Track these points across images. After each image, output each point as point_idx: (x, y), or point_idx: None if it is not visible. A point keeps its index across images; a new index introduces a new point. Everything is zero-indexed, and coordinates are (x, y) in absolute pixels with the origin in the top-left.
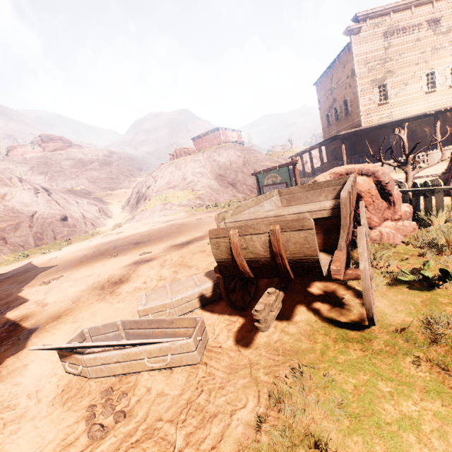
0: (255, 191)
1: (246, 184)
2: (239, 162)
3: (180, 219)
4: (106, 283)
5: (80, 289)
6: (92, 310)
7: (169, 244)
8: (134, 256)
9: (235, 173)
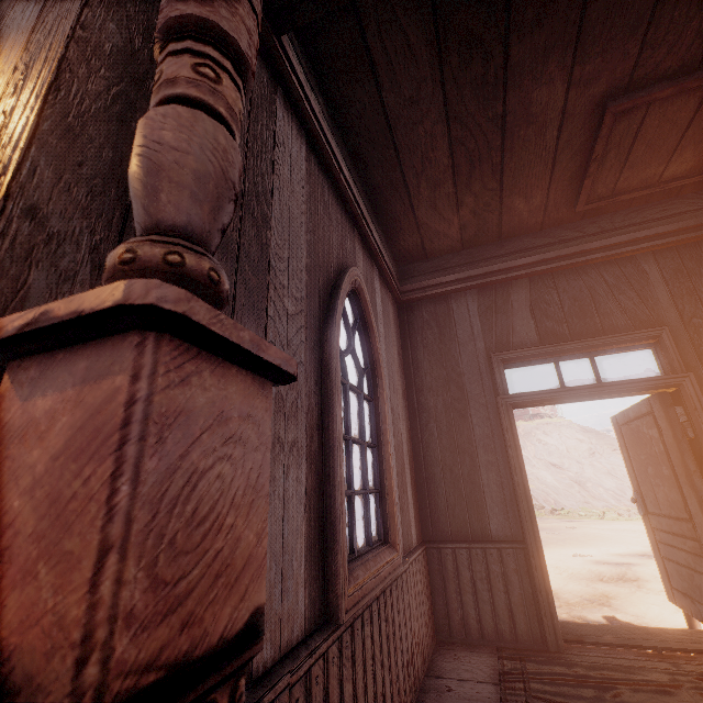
0: (624, 502)
1: (604, 487)
2: (583, 449)
3: None
4: (600, 577)
5: (559, 576)
6: (654, 598)
7: (603, 552)
8: (561, 555)
9: (578, 465)
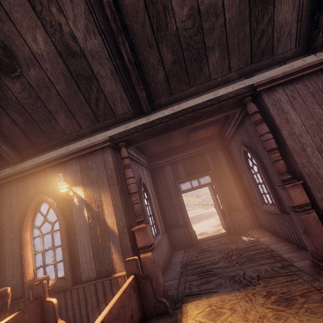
0: None
1: None
2: None
3: (202, 211)
4: (219, 224)
5: (209, 227)
6: None
7: None
8: (211, 220)
9: None
